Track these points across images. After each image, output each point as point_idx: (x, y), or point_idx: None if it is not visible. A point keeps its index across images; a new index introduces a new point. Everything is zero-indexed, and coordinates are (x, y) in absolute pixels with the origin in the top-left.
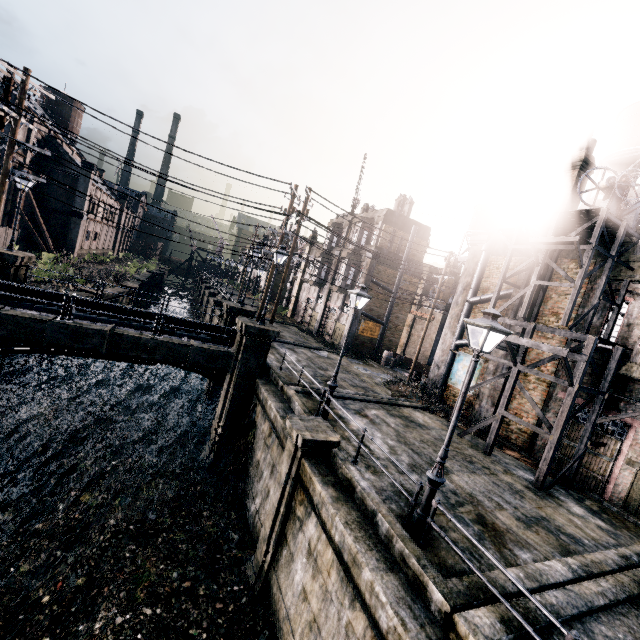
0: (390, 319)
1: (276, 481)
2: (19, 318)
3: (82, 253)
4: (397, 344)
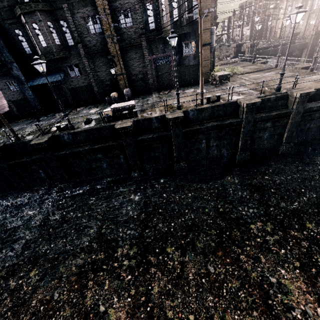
0: None
1: None
2: (266, 51)
3: None
4: None
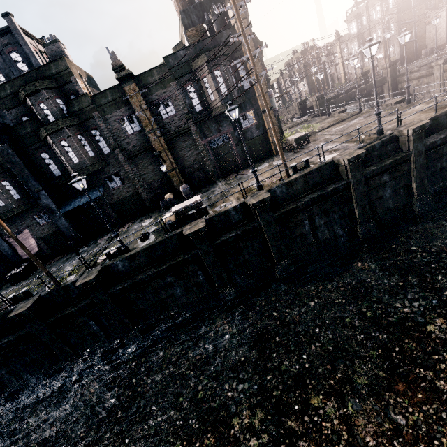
0: (416, 35)
1: (435, 80)
2: (338, 99)
3: None
4: (425, 45)
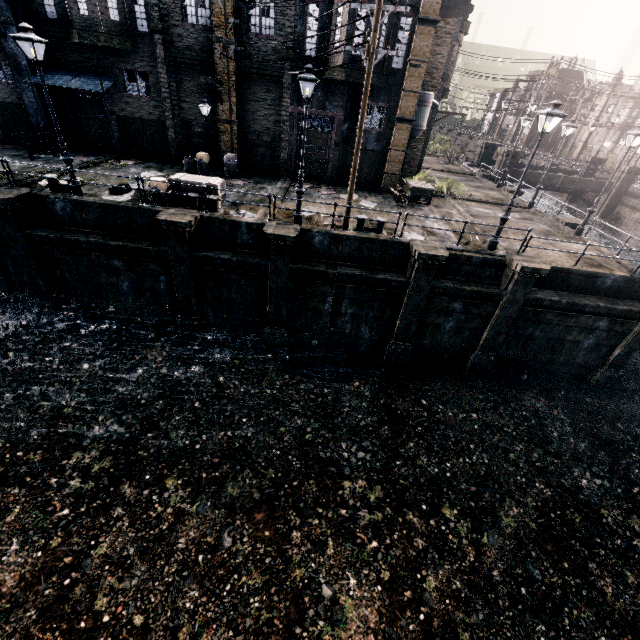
0: None
1: None
2: (533, 173)
3: None
4: None
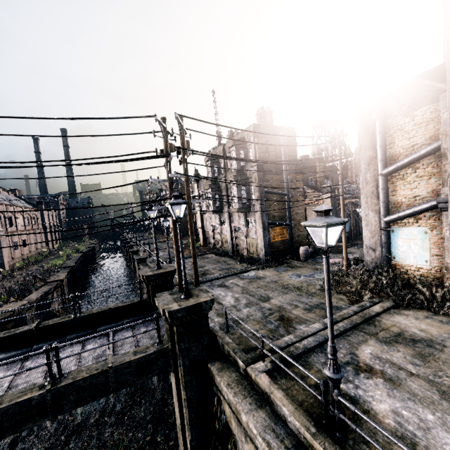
0: (291, 218)
1: None
2: None
3: (14, 262)
4: (305, 236)
